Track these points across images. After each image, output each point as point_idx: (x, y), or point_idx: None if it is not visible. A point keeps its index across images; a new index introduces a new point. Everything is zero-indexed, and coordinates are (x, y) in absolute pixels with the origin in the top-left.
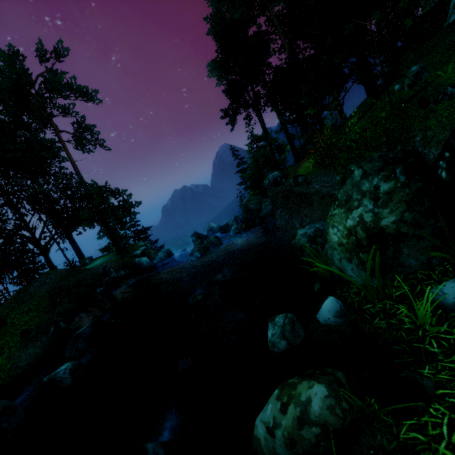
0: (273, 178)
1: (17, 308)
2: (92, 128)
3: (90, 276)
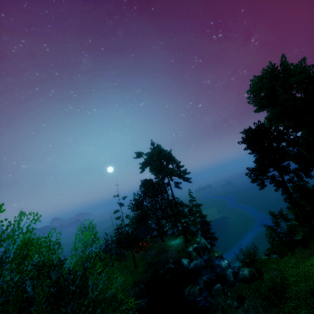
0: (241, 276)
1: (141, 261)
2: (183, 176)
3: (163, 259)
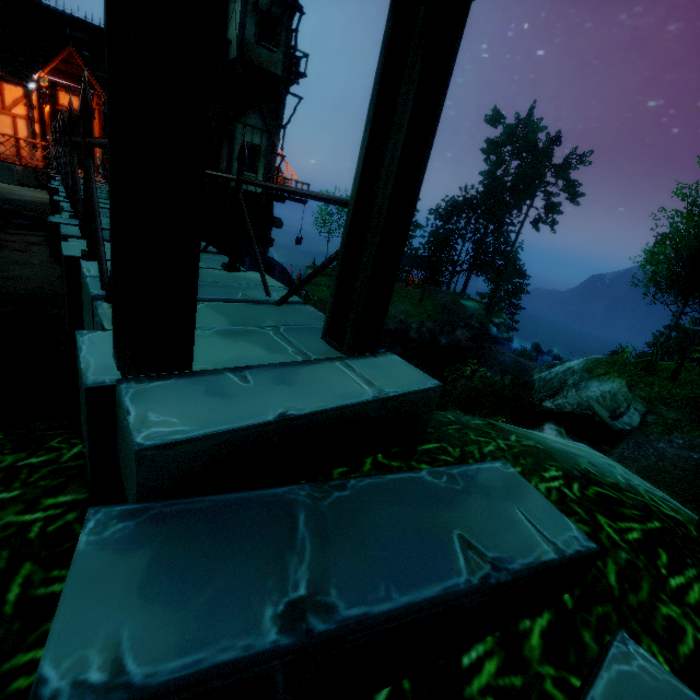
0: None
1: (428, 299)
2: (557, 214)
3: (462, 312)
